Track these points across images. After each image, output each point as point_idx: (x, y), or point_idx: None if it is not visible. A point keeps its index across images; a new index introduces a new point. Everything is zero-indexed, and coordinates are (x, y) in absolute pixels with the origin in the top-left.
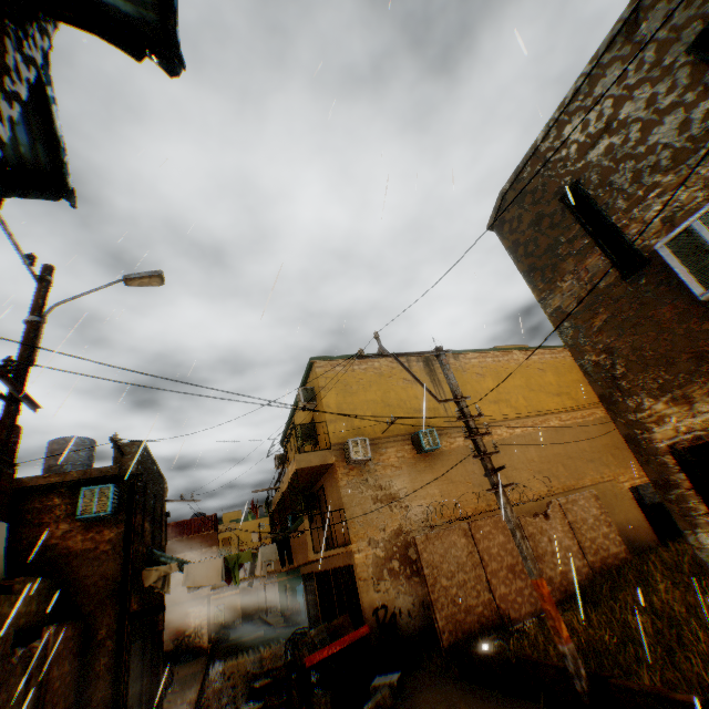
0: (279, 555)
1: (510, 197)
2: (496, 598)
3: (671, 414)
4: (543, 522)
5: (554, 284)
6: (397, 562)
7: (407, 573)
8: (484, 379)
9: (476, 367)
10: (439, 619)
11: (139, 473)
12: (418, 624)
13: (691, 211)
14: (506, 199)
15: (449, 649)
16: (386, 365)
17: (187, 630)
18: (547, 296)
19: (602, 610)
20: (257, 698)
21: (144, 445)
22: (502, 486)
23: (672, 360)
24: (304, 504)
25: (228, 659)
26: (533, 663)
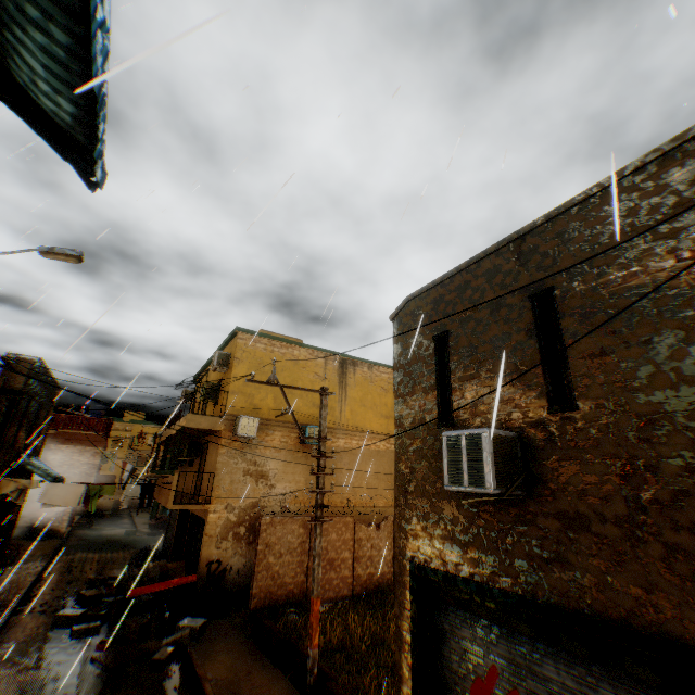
0: (141, 497)
1: (411, 306)
2: (309, 581)
3: (422, 537)
4: (374, 531)
5: (407, 397)
6: (244, 528)
7: (249, 539)
8: (386, 394)
9: (384, 381)
10: (254, 587)
11: (25, 391)
12: (242, 581)
13: (486, 411)
14: (409, 305)
15: (251, 612)
16: (304, 355)
17: (50, 514)
18: (400, 402)
19: (381, 612)
20: (83, 605)
21: (41, 362)
22: (322, 520)
23: (437, 502)
24: (188, 450)
25: (80, 551)
26: (296, 647)
